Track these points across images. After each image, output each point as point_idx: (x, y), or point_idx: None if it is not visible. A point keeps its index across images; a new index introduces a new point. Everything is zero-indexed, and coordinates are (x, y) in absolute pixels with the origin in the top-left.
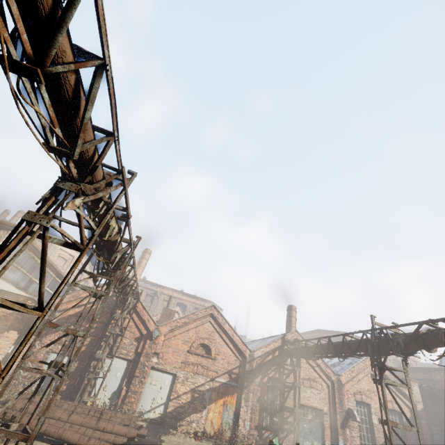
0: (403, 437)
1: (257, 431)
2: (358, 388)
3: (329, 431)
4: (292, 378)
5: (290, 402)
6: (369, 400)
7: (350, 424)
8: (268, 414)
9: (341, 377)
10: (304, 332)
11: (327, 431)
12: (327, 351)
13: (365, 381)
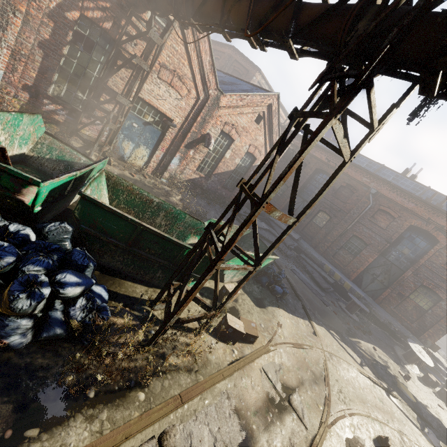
0: (242, 175)
1: (29, 95)
2: (234, 120)
3: (169, 144)
4: (141, 52)
5: (122, 86)
6: (236, 137)
7: (199, 148)
8: (66, 81)
9: (223, 98)
10: (216, 41)
11: (166, 143)
12: (231, 10)
13: (247, 118)
